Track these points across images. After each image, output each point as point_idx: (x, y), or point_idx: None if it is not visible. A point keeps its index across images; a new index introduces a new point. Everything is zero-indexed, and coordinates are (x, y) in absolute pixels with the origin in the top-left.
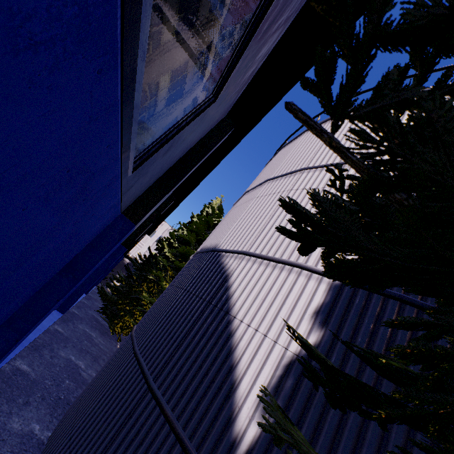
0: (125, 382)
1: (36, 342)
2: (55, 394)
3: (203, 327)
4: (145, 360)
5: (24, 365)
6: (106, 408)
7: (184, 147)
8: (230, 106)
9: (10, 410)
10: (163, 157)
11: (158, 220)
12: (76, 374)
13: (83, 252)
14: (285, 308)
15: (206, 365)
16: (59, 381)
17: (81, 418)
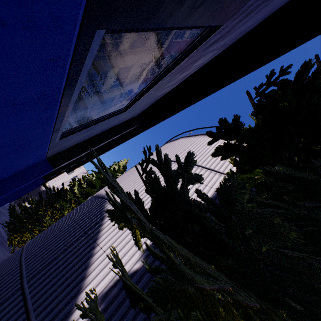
0: (5, 282)
1: None
2: None
3: (76, 248)
4: (26, 267)
5: None
6: None
7: (102, 128)
8: (139, 112)
9: None
10: (85, 133)
11: (77, 164)
12: None
13: (7, 179)
14: (129, 244)
15: (68, 274)
16: None
17: None
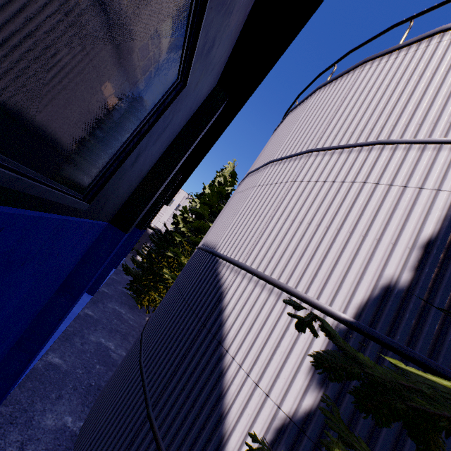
0: (131, 398)
1: (67, 332)
2: (86, 381)
3: (197, 355)
4: (147, 378)
5: (56, 358)
6: (115, 423)
7: (163, 141)
8: (218, 74)
9: (43, 407)
10: (134, 166)
11: (171, 193)
12: (106, 357)
13: (76, 270)
14: (279, 353)
15: (197, 405)
16: (90, 367)
17: (99, 423)
